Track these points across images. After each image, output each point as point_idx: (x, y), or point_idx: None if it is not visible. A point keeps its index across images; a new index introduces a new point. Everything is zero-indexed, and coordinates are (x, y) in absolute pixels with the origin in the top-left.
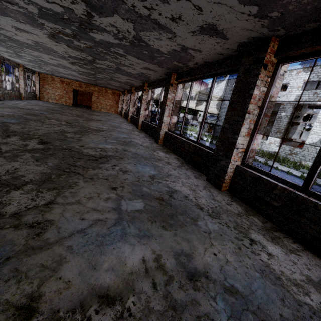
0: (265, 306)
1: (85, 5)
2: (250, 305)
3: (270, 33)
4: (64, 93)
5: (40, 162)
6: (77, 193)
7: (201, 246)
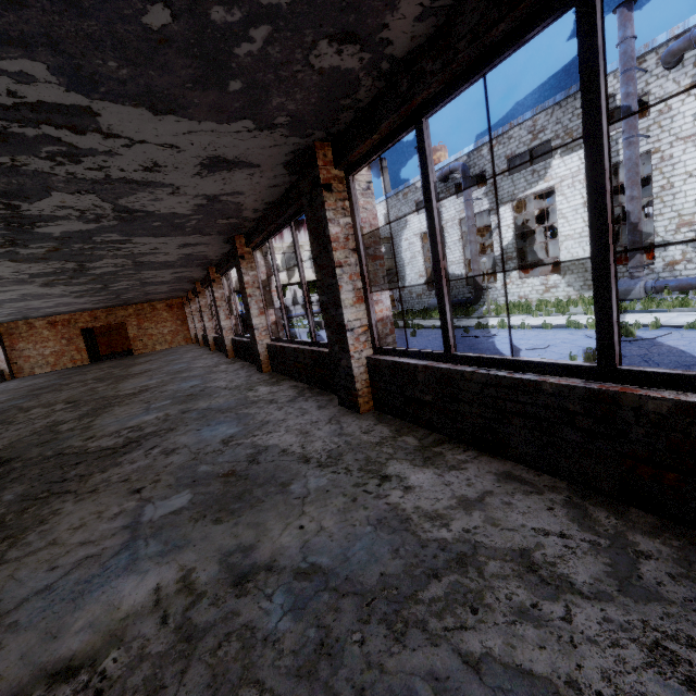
0: (360, 571)
1: None
2: (332, 580)
3: (308, 140)
4: (65, 343)
5: None
6: (54, 528)
7: (280, 523)
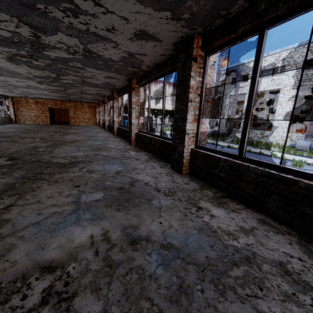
0: (195, 252)
1: (28, 28)
2: (181, 254)
3: (192, 32)
4: (40, 112)
5: (6, 175)
6: (39, 195)
7: (149, 218)
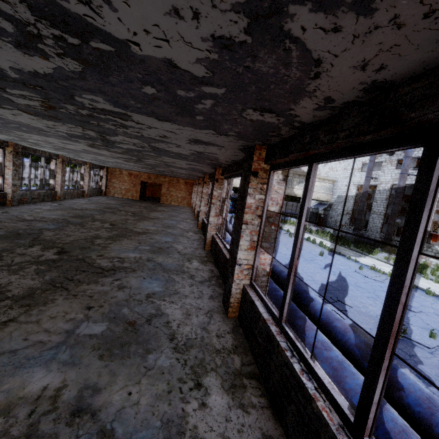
0: None
1: (93, 132)
2: None
3: (252, 143)
4: (132, 186)
5: (39, 275)
6: (45, 311)
7: (123, 382)
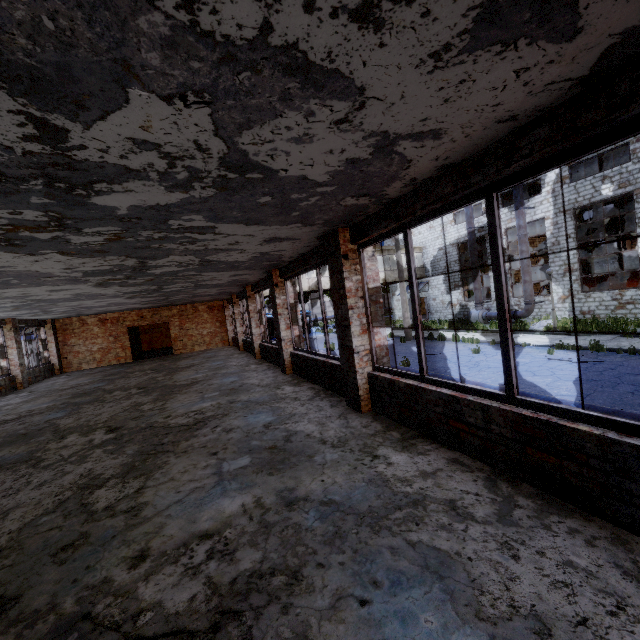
0: None
1: (4, 93)
2: None
3: None
4: (112, 340)
5: None
6: None
7: None
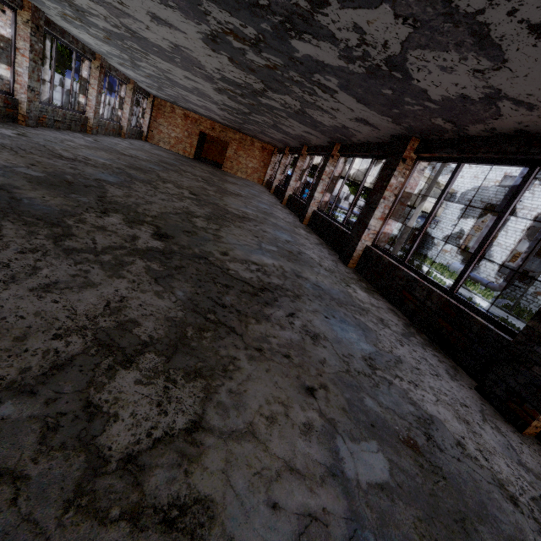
0: None
1: None
2: None
3: None
4: (186, 135)
5: (162, 286)
6: (243, 397)
7: None
